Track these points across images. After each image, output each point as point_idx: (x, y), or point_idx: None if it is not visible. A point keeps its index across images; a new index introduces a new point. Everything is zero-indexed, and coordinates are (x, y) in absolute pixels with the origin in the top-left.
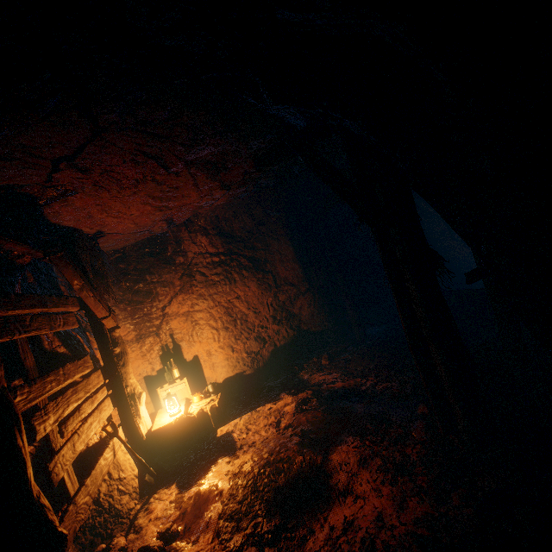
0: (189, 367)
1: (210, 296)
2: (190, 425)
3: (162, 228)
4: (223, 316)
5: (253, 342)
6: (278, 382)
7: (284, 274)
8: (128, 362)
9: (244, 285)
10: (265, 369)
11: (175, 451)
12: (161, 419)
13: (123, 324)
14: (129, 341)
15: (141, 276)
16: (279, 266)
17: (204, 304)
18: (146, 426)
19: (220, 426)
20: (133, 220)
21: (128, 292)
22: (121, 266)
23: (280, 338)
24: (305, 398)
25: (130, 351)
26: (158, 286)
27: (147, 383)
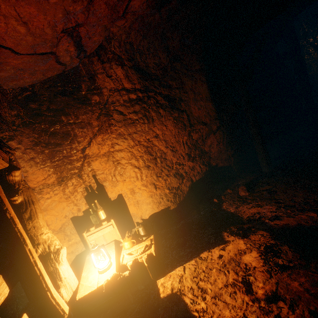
0: (114, 206)
1: (130, 135)
2: (125, 290)
3: (71, 57)
4: (144, 155)
5: (172, 179)
6: (202, 215)
7: (197, 114)
8: (36, 214)
9: (161, 123)
10: (185, 203)
11: (109, 317)
12: (89, 276)
13: (42, 167)
14: (50, 185)
15: (56, 117)
16: (193, 106)
17: (124, 144)
18: (70, 288)
19: (158, 276)
20: (13, 6)
21: (44, 135)
22: (32, 106)
23: (195, 173)
24: (269, 245)
25: (52, 194)
26: (75, 128)
27: (75, 223)
